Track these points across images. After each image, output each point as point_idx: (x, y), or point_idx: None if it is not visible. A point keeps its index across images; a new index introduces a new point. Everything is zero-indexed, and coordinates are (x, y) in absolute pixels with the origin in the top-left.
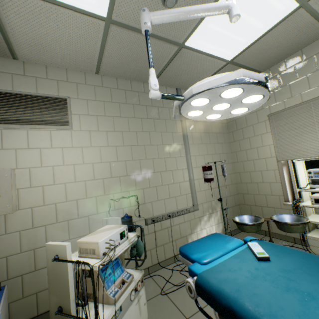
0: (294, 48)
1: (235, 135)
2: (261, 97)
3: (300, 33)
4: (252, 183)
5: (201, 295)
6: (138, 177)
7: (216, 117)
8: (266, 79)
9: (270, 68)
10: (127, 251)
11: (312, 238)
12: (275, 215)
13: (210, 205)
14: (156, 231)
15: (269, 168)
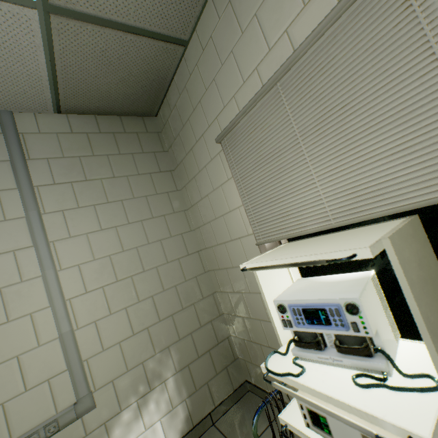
0: None
1: (190, 192)
2: None
3: None
4: (236, 293)
5: None
6: None
7: None
8: None
9: (197, 26)
10: None
11: None
12: None
13: (142, 374)
14: None
15: None
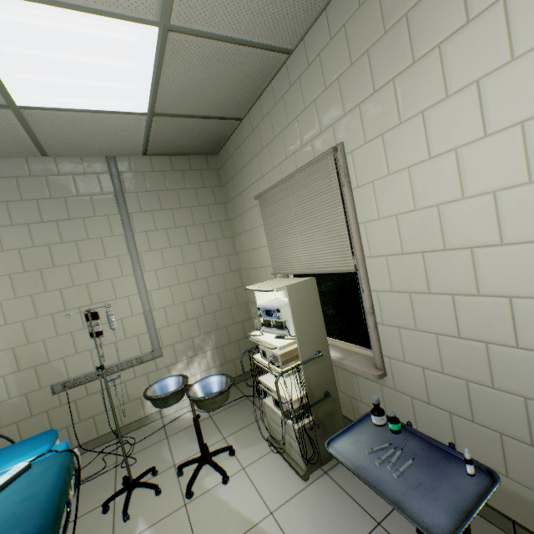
0: (254, 82)
1: (237, 224)
2: None
3: (230, 63)
4: None
5: None
6: (31, 324)
7: None
8: None
9: (250, 111)
10: (21, 436)
11: (266, 404)
12: (209, 376)
13: (191, 345)
14: (77, 399)
15: None
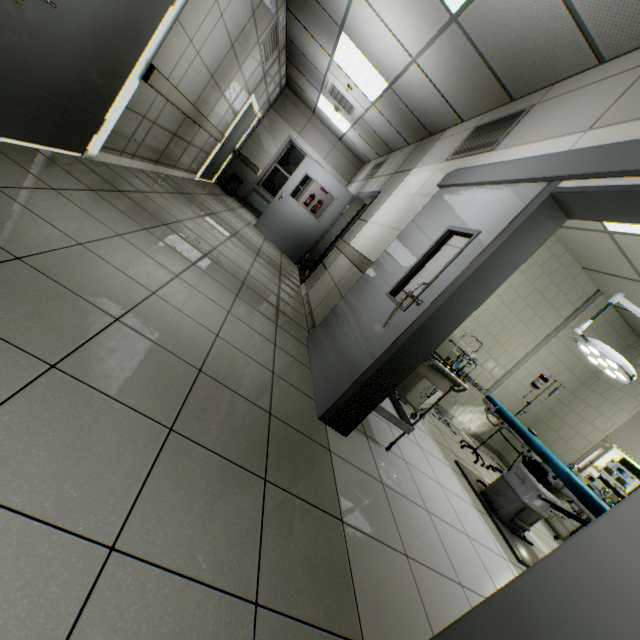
0: None
1: (597, 383)
2: (625, 379)
3: None
4: (555, 433)
5: (497, 412)
6: (479, 328)
7: (593, 361)
8: (632, 376)
9: None
10: None
11: None
12: None
13: None
14: None
15: (587, 438)
